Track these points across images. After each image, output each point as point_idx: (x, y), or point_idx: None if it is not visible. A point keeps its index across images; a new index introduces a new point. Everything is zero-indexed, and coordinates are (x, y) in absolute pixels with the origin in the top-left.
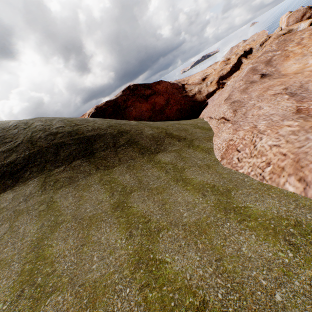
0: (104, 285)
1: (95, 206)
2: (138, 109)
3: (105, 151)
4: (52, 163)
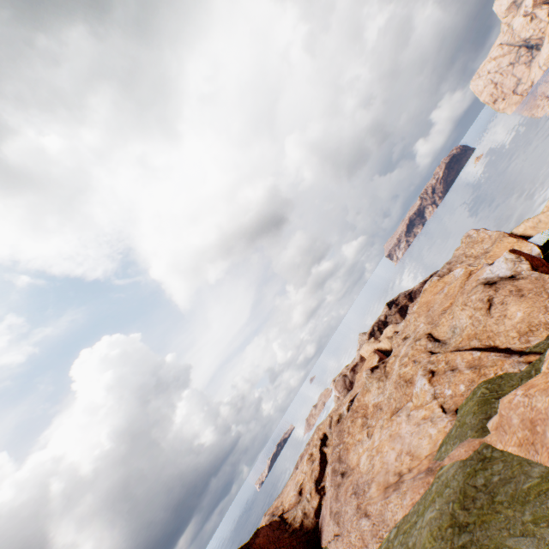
0: None
1: None
2: None
3: None
4: None
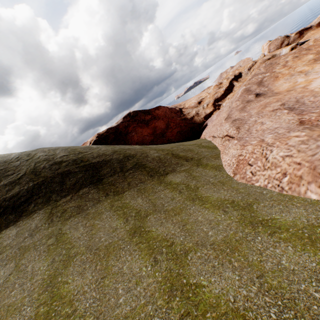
0: (138, 319)
1: (110, 234)
2: (139, 134)
3: (113, 177)
4: (58, 193)
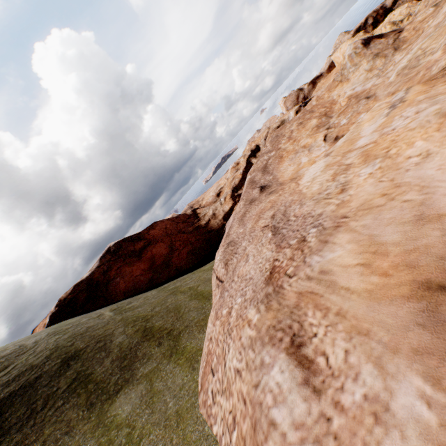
0: None
1: None
2: (128, 276)
3: (22, 430)
4: None
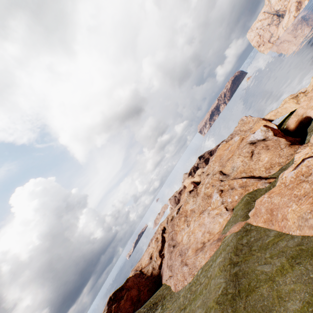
0: None
1: None
2: (123, 309)
3: None
4: None
